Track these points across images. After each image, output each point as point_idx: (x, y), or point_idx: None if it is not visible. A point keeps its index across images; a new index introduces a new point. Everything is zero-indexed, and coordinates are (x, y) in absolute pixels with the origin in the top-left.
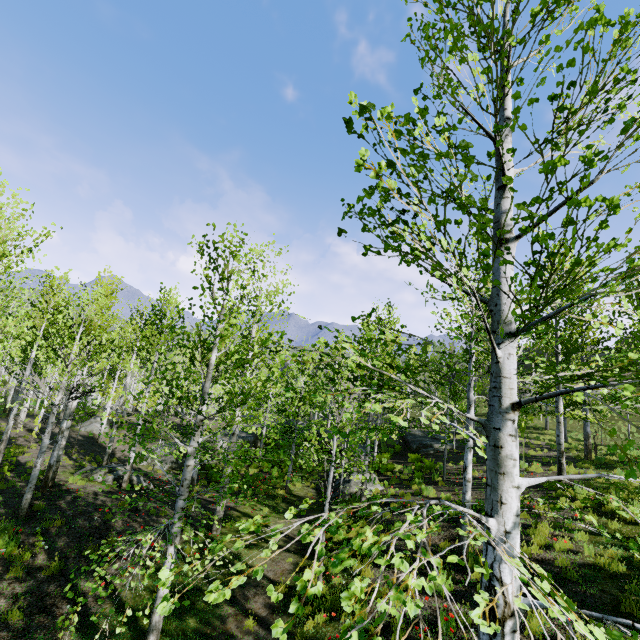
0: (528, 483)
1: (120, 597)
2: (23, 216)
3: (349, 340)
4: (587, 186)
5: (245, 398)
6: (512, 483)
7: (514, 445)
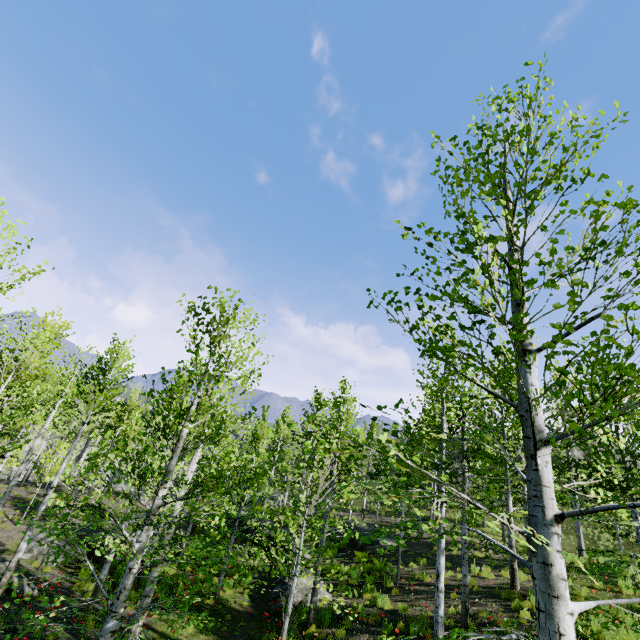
0: (580, 608)
1: None
2: (15, 249)
3: (385, 432)
4: (597, 317)
5: (222, 482)
6: (567, 609)
7: (563, 563)
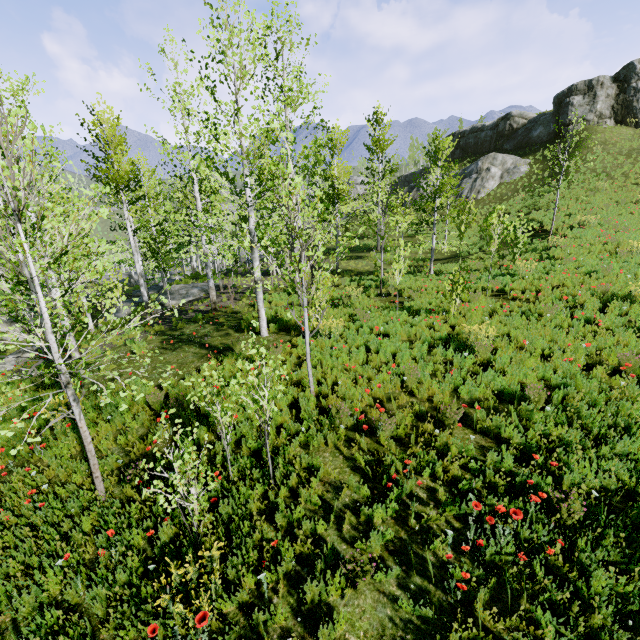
0: None
1: None
2: None
3: None
4: None
5: None
6: None
7: None
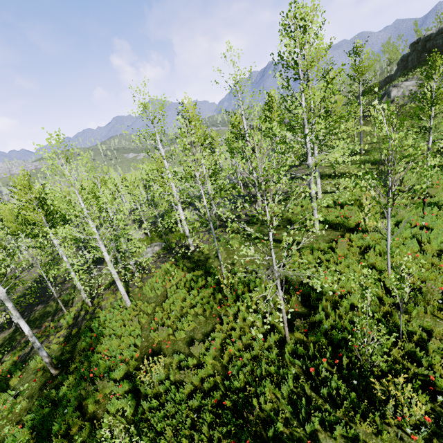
0: None
1: (30, 316)
2: None
3: None
4: None
5: None
6: None
7: None
